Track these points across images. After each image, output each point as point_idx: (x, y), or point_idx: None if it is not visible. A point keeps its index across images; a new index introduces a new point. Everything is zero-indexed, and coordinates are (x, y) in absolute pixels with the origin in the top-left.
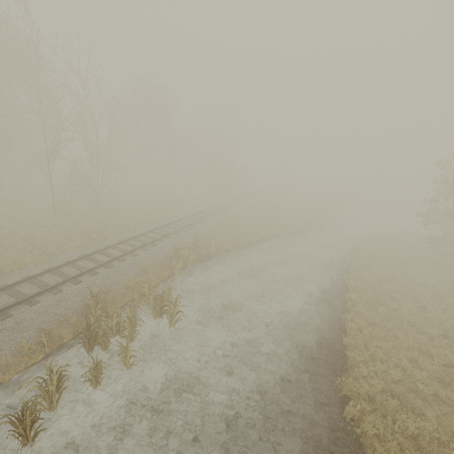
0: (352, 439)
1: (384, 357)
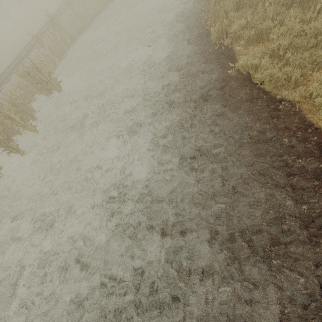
0: (221, 52)
1: None
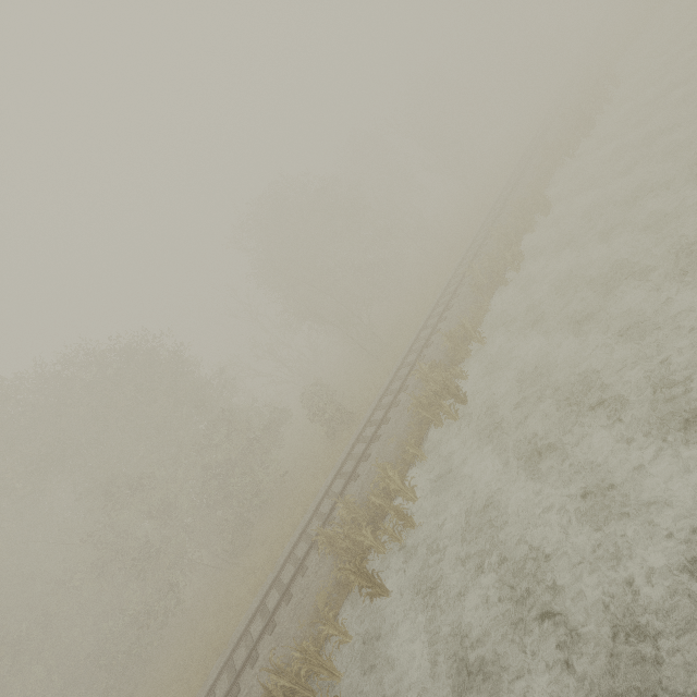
0: None
1: None
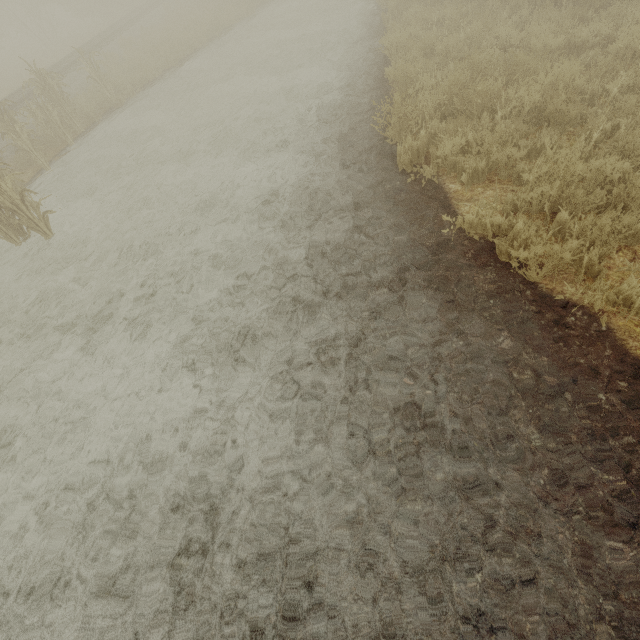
0: (420, 190)
1: (465, 52)
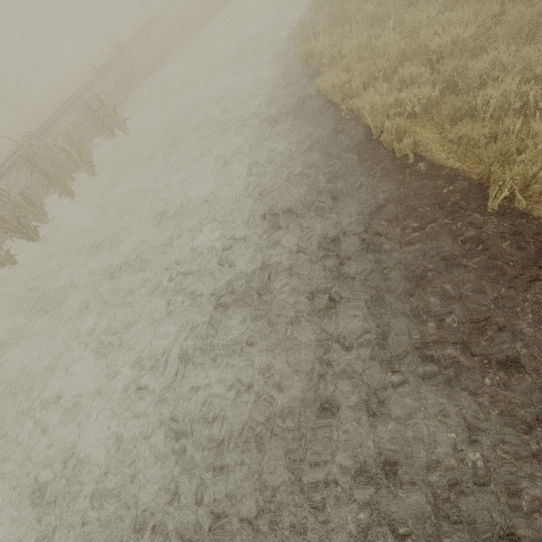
0: (308, 74)
1: None
